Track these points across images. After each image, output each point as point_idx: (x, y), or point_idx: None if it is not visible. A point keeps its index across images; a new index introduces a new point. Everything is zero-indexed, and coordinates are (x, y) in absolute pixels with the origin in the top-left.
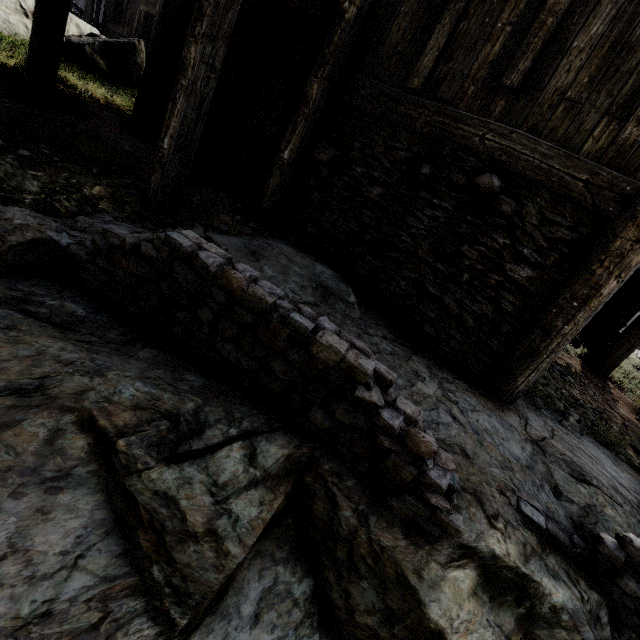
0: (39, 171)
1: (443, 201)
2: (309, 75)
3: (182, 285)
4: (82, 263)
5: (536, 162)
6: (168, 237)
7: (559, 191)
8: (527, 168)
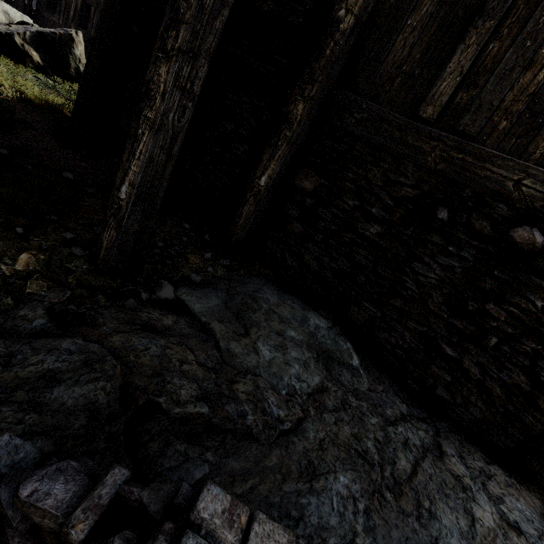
0: None
1: (461, 249)
2: (293, 92)
3: None
4: None
5: None
6: None
7: None
8: None
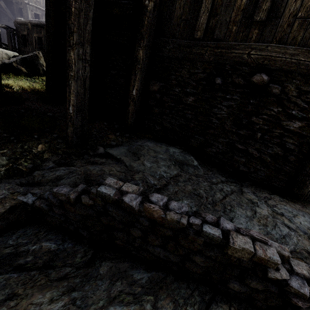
0: (4, 149)
1: (232, 95)
2: (136, 47)
3: (116, 218)
4: (45, 211)
5: (288, 60)
6: (99, 192)
7: (308, 73)
8: (283, 64)
